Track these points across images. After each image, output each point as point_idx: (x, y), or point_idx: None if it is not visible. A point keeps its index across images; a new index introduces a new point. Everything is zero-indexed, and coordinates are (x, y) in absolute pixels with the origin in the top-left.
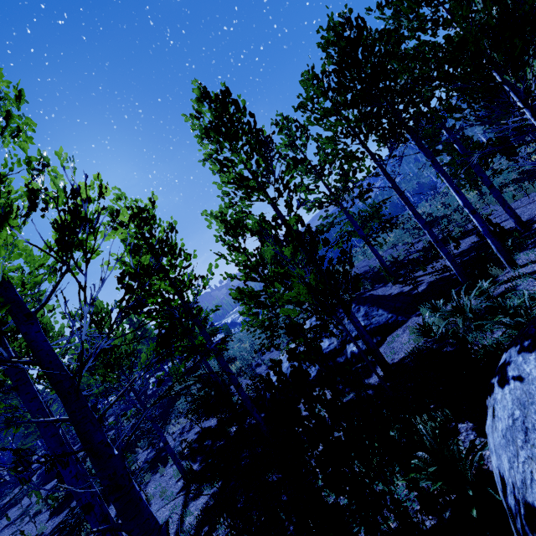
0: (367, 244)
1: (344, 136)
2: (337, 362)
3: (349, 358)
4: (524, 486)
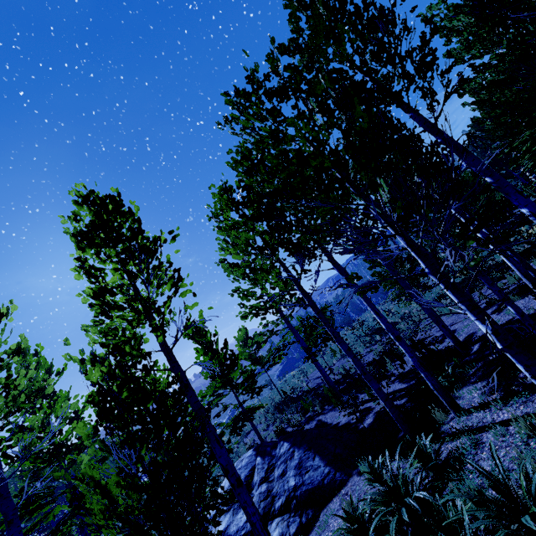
0: (307, 358)
1: (252, 247)
2: None
3: None
4: None
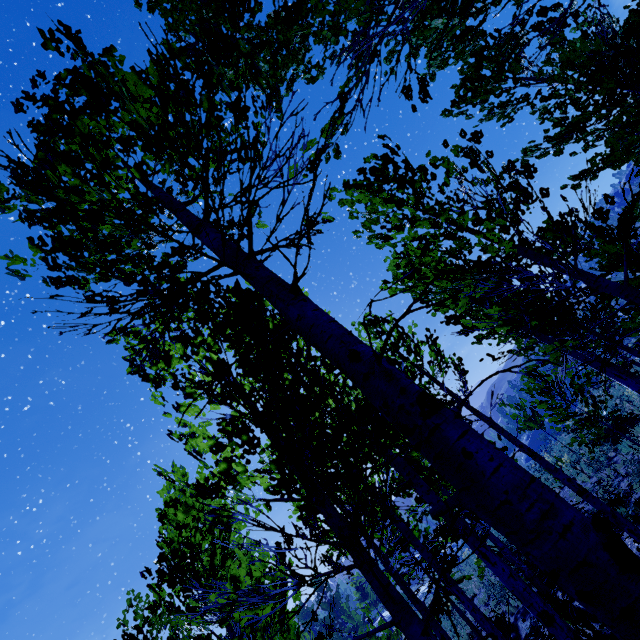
0: None
1: None
2: None
3: None
4: None
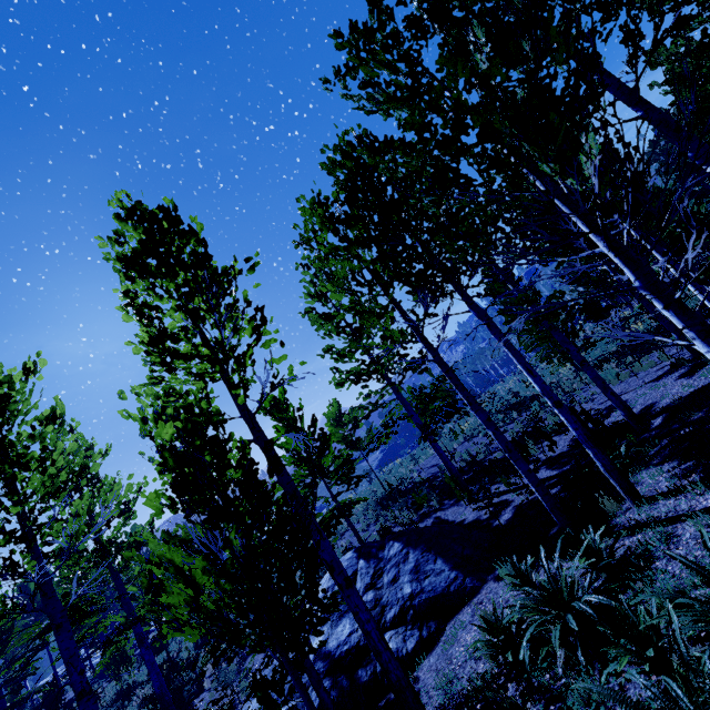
0: (423, 438)
1: (357, 282)
2: (356, 680)
3: (379, 673)
4: None
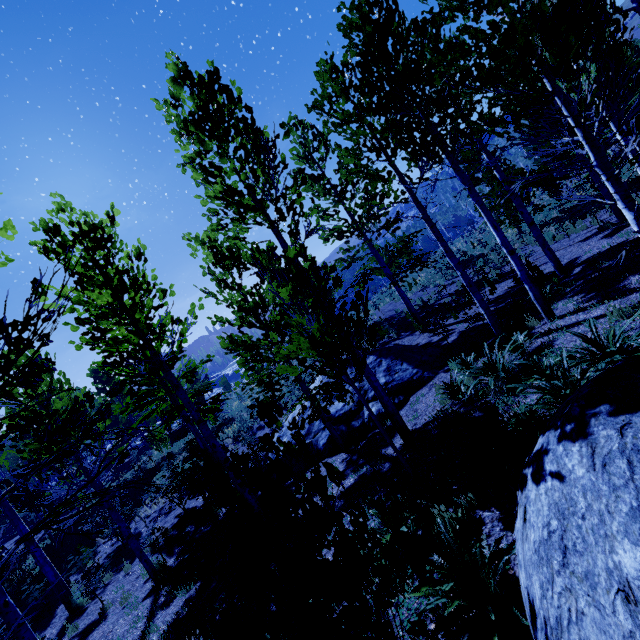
0: (393, 284)
1: (368, 148)
2: (351, 426)
3: (366, 422)
4: (559, 627)
